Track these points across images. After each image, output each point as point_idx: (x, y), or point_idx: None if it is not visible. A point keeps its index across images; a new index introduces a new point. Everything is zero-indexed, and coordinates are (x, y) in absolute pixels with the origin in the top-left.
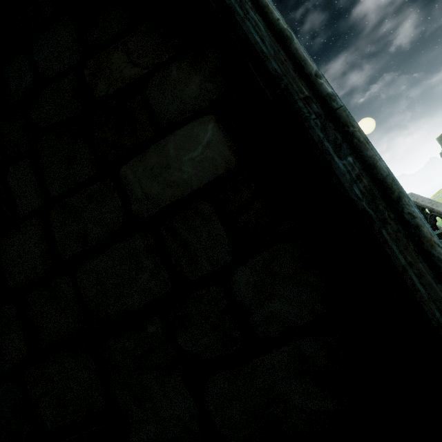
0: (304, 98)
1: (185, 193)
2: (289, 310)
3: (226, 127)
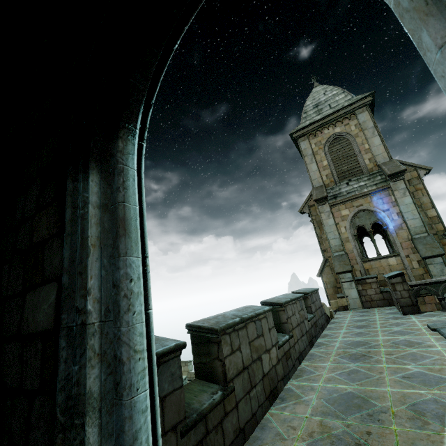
0: (76, 307)
1: (36, 331)
2: (40, 442)
3: (57, 298)
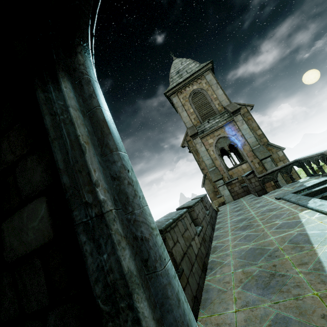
0: (85, 202)
1: (28, 251)
2: None
3: (50, 209)
